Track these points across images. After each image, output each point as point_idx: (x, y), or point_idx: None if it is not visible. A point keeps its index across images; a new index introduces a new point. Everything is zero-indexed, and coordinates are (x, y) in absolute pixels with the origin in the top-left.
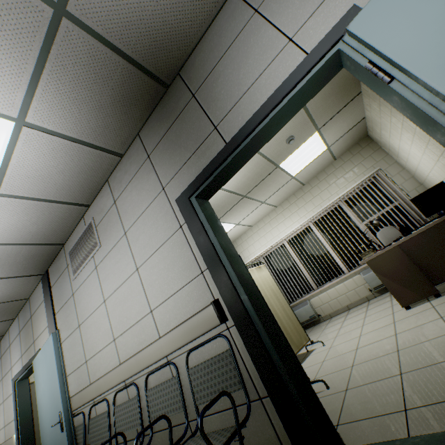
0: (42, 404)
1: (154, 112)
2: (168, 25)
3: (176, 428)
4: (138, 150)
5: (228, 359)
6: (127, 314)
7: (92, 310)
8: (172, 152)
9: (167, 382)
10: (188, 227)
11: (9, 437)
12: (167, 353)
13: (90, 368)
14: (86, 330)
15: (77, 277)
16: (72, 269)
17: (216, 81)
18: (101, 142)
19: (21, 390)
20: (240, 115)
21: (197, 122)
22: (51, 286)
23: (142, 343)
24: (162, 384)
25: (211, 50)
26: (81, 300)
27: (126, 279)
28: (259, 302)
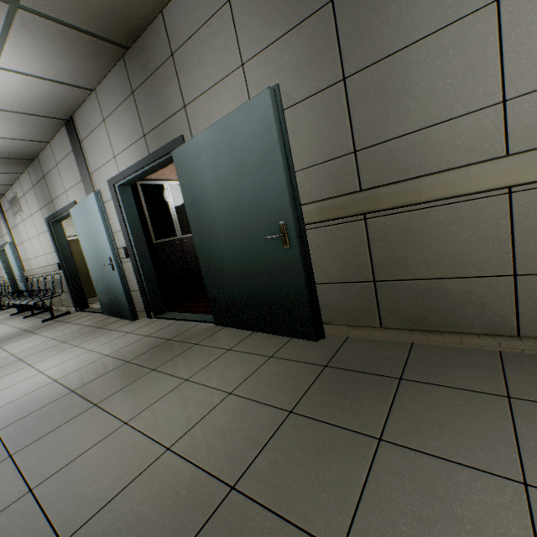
0: (14, 269)
1: (32, 165)
2: (20, 151)
3: (57, 293)
4: (29, 178)
5: (61, 281)
6: (39, 251)
7: (26, 240)
8: (41, 195)
9: (51, 280)
10: (50, 233)
11: (4, 275)
12: (50, 272)
13: (31, 263)
14: (26, 247)
15: (16, 219)
16: (13, 213)
17: (50, 180)
18: (6, 172)
19: (4, 256)
20: (58, 204)
21: (47, 191)
22: (5, 212)
23: (45, 264)
24: (50, 280)
25: (47, 162)
26: (21, 231)
27: (36, 236)
28: (73, 268)
